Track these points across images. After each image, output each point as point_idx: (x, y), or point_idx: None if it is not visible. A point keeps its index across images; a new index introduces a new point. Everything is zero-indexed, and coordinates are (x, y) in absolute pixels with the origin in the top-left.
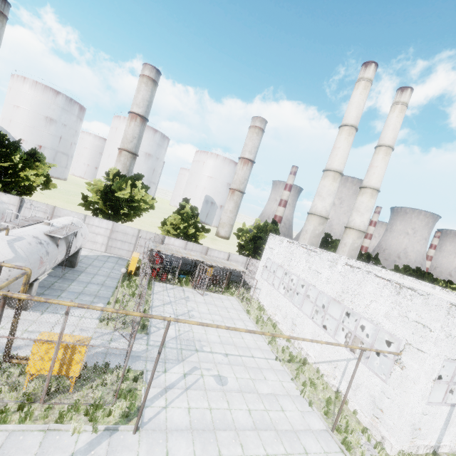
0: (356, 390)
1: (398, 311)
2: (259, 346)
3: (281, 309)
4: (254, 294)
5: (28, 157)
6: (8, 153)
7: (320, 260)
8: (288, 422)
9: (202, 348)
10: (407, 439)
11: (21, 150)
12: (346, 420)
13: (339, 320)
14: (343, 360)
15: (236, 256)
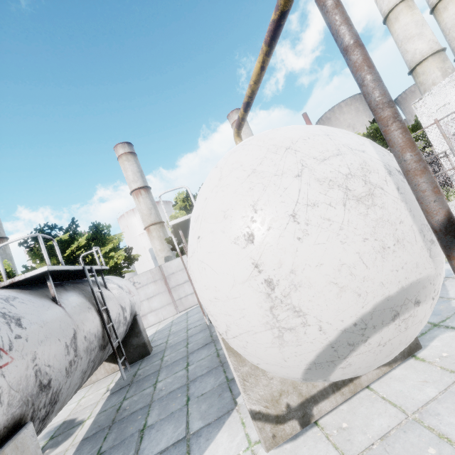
0: None
1: None
2: None
3: None
4: None
5: (92, 234)
6: (71, 241)
7: None
8: None
9: None
10: None
11: (81, 233)
12: None
13: None
14: None
15: None
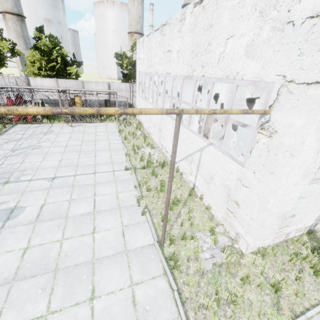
0: (210, 182)
1: (272, 23)
2: (113, 160)
3: (152, 120)
4: (138, 116)
5: None
6: None
7: (170, 31)
8: (90, 249)
9: (19, 178)
10: (272, 232)
11: None
12: (190, 222)
13: (192, 103)
14: (197, 152)
15: (117, 85)
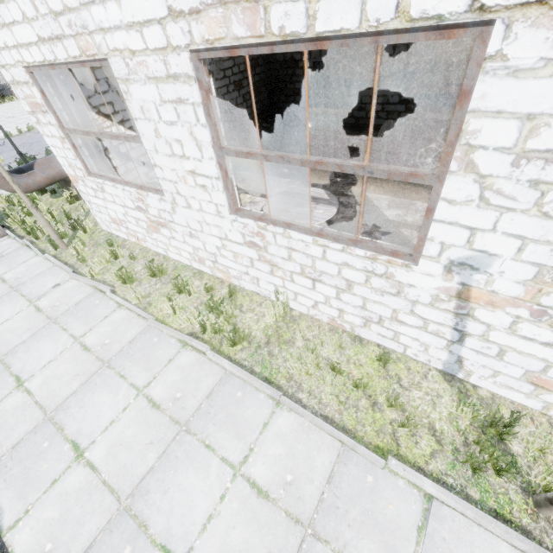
0: None
1: None
2: None
3: None
4: None
5: None
6: None
7: None
8: None
9: None
10: None
11: None
12: None
13: None
14: None
15: None
